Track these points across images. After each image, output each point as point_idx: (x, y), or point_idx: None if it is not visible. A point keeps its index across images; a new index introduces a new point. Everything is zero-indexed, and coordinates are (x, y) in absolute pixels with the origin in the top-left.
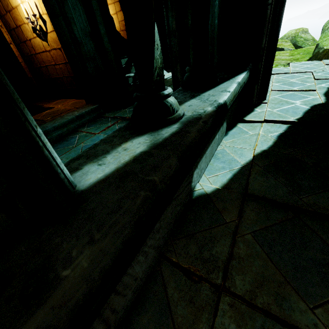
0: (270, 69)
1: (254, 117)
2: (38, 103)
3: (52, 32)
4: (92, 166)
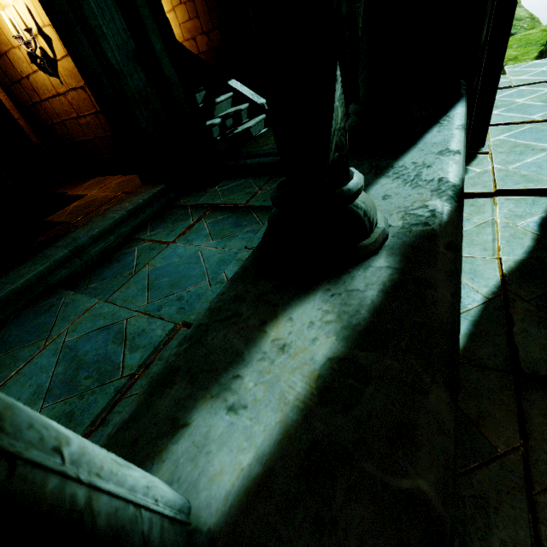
0: (495, 86)
1: (473, 185)
2: (57, 188)
3: (64, 59)
4: (214, 416)
